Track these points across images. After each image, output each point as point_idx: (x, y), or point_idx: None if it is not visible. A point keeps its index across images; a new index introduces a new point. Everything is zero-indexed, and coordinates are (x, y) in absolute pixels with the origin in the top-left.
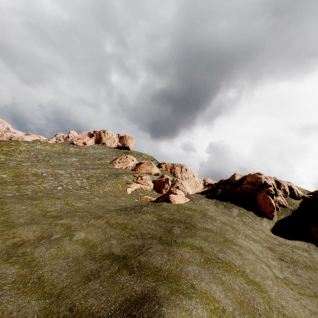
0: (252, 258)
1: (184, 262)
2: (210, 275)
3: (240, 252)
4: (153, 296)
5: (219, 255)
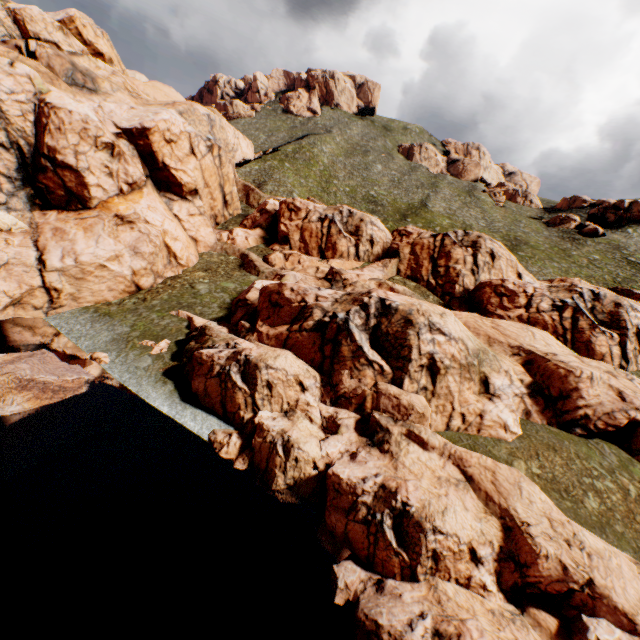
0: None
1: None
2: None
3: None
4: None
5: None
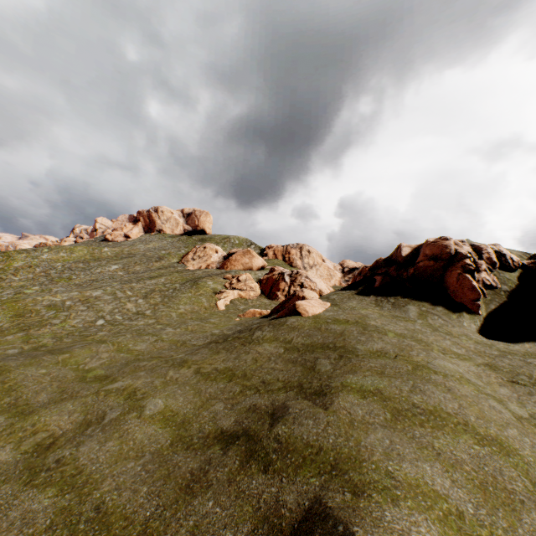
0: (470, 391)
1: (358, 426)
2: (412, 443)
3: (447, 386)
4: (324, 513)
5: (415, 398)
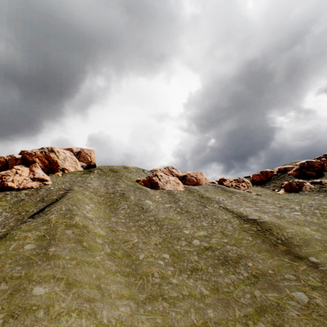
0: None
1: None
2: None
3: None
4: None
5: None
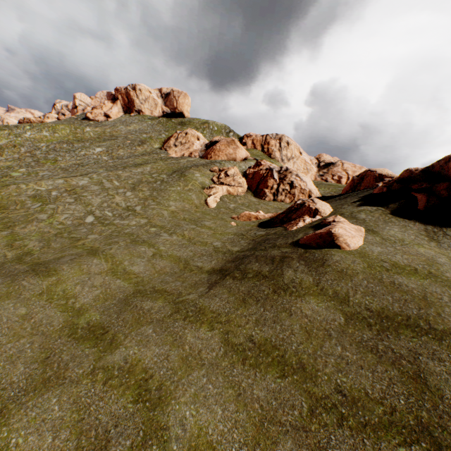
0: None
1: None
2: None
3: None
4: None
5: None
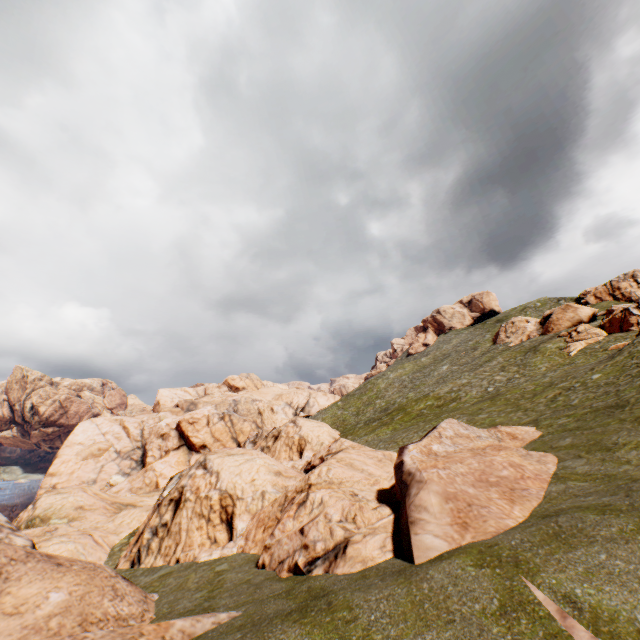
0: None
1: None
2: None
3: None
4: None
5: None
